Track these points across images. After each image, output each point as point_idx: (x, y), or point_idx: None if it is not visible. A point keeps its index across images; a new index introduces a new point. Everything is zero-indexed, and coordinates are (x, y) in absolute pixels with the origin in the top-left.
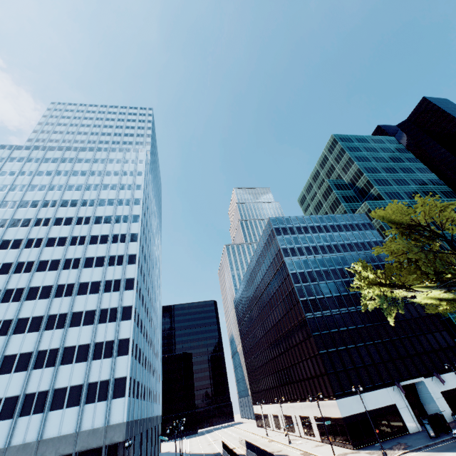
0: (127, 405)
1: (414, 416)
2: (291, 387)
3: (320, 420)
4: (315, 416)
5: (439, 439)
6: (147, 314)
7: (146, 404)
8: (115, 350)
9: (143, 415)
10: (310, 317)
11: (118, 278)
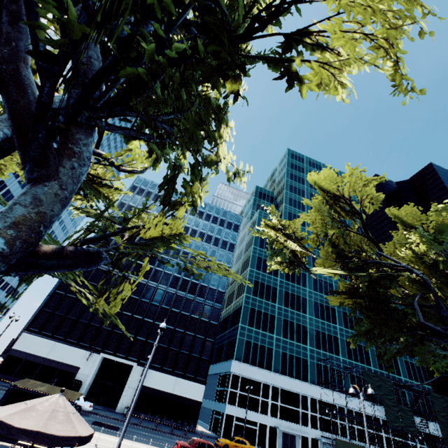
0: None
1: (86, 387)
2: None
3: None
4: None
5: None
6: None
7: None
8: None
9: None
10: None
11: None
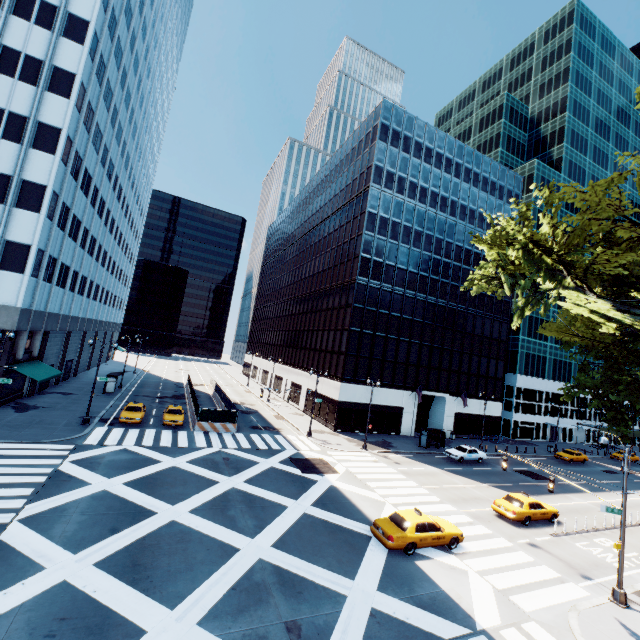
0: (27, 288)
1: (414, 423)
2: (297, 352)
3: (313, 394)
4: (308, 390)
5: (427, 450)
6: (108, 174)
7: (86, 302)
8: (12, 194)
9: (77, 312)
10: (362, 283)
11: (36, 57)
